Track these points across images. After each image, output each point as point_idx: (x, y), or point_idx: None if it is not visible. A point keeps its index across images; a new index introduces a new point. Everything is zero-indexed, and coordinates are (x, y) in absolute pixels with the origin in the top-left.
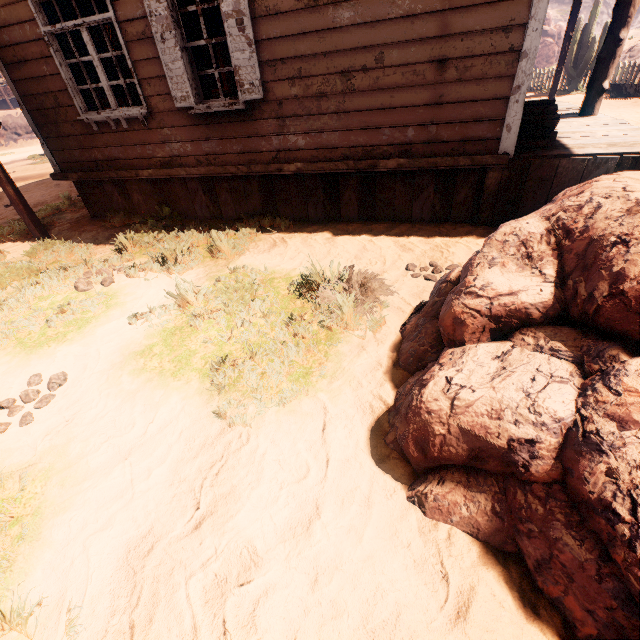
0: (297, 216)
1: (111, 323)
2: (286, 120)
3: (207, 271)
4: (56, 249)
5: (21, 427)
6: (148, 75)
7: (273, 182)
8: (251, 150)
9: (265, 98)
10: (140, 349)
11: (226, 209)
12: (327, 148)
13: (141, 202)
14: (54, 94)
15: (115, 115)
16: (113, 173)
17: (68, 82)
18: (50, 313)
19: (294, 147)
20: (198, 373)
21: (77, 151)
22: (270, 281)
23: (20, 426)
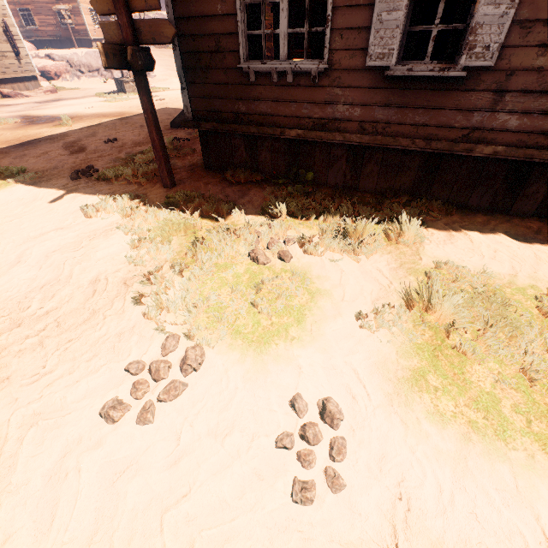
0: (452, 200)
1: (337, 322)
2: (506, 95)
3: (397, 260)
4: (197, 203)
5: (334, 494)
6: (345, 25)
7: (442, 161)
8: (438, 124)
9: (493, 66)
10: (407, 374)
11: (365, 181)
12: (546, 133)
13: (267, 160)
14: (217, 37)
15: (283, 67)
16: (254, 128)
17: (241, 25)
18: (249, 293)
19: (499, 127)
20: (534, 440)
21: (219, 100)
22: (498, 290)
23: (333, 493)
